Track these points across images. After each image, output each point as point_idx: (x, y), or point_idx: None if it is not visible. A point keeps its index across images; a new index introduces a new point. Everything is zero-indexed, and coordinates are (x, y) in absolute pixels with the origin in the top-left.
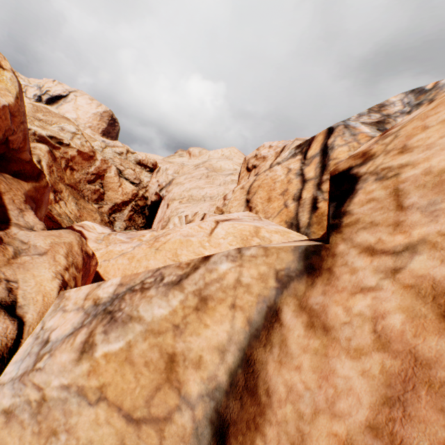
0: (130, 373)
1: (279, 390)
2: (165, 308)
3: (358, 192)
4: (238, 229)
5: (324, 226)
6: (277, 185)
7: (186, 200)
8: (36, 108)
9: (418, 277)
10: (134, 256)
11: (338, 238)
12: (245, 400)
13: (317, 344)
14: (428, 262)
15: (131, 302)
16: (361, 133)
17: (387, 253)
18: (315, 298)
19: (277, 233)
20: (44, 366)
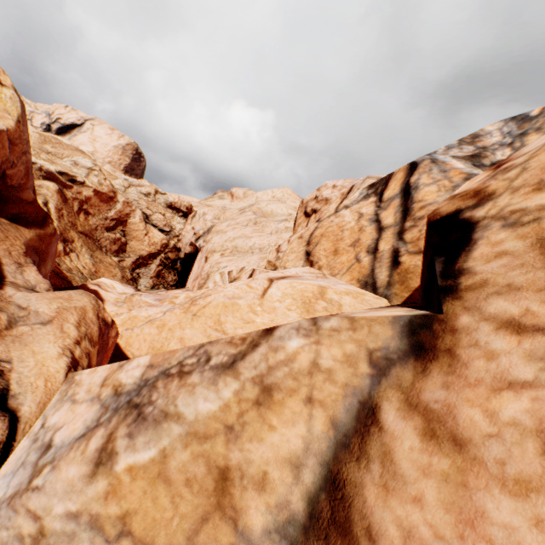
0: (165, 495)
1: (389, 533)
2: (214, 401)
3: (478, 243)
4: (298, 290)
5: (409, 286)
6: (345, 234)
7: (230, 252)
8: (44, 139)
9: None
10: (165, 324)
11: (458, 307)
12: (333, 542)
13: (446, 465)
14: None
15: (165, 391)
16: (454, 169)
17: None
18: (432, 393)
19: (348, 294)
20: (43, 483)
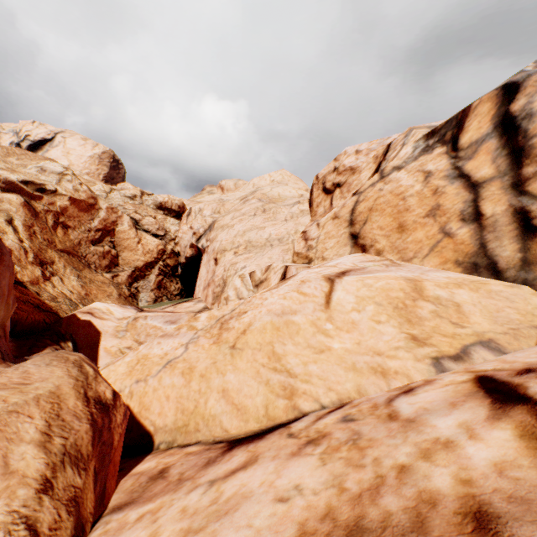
0: None
1: None
2: None
3: None
4: (378, 289)
5: None
6: (410, 203)
7: (244, 249)
8: (6, 151)
9: None
10: (192, 368)
11: None
12: None
13: None
14: None
15: None
16: None
17: None
18: None
19: (460, 286)
20: None
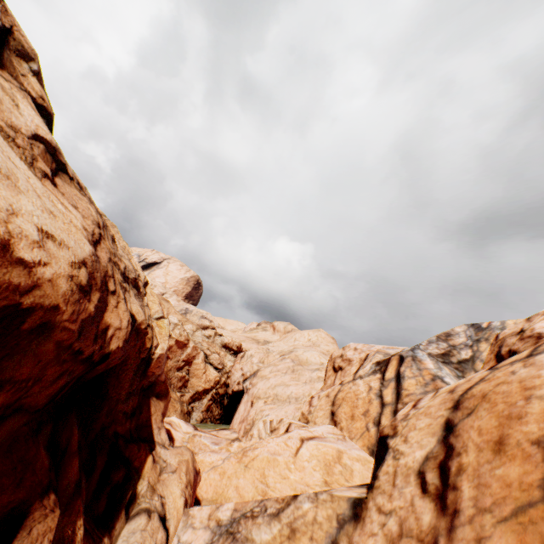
0: None
1: None
2: (269, 534)
3: (385, 462)
4: (322, 452)
5: None
6: (359, 403)
7: (271, 400)
8: None
9: (388, 529)
10: (225, 472)
11: (370, 496)
12: None
13: None
14: (392, 522)
15: (245, 525)
16: (425, 368)
17: (384, 513)
18: (355, 537)
19: (358, 461)
20: None
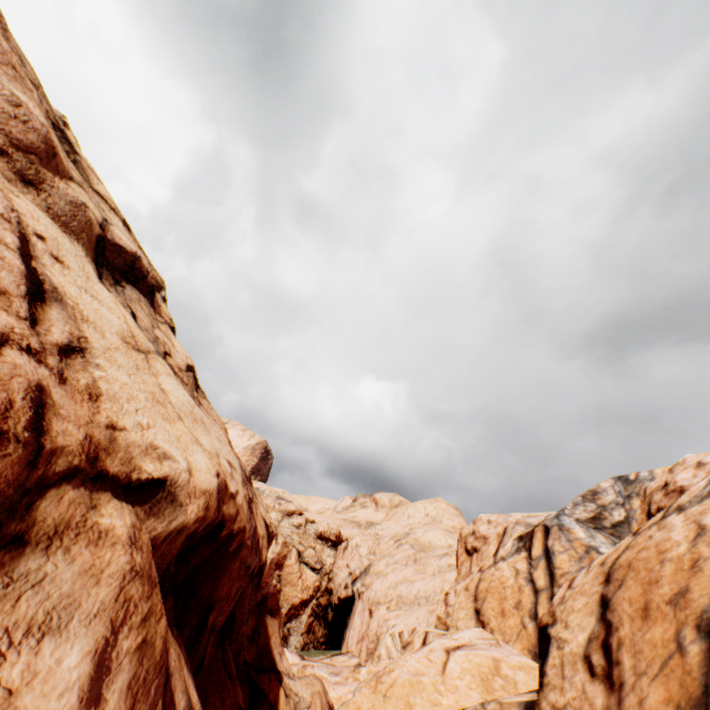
0: None
1: None
2: None
3: (549, 655)
4: (475, 663)
5: None
6: (507, 592)
7: (395, 604)
8: None
9: None
10: (360, 707)
11: (542, 695)
12: None
13: None
14: None
15: None
16: (576, 539)
17: (558, 709)
18: None
19: (520, 668)
20: None
